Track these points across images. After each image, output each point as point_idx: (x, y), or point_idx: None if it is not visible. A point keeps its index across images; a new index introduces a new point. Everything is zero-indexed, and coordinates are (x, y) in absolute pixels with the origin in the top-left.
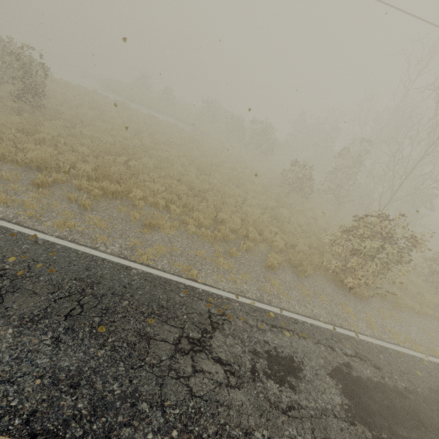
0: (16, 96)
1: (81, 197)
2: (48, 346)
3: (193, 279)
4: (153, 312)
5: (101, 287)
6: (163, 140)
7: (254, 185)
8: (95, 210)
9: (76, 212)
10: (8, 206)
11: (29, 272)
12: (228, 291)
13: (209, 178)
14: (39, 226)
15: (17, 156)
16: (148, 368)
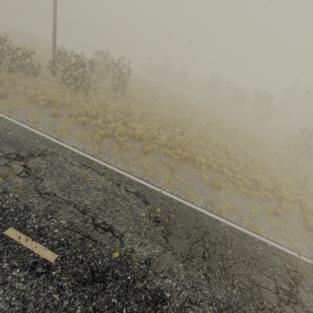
0: (113, 88)
1: (168, 161)
2: (204, 280)
3: (259, 234)
4: (250, 262)
5: (211, 236)
6: (194, 112)
7: (267, 149)
8: (178, 171)
9: (169, 172)
10: (137, 168)
11: (170, 220)
12: (287, 248)
13: (234, 143)
14: (157, 183)
15: (129, 132)
16: (268, 311)
